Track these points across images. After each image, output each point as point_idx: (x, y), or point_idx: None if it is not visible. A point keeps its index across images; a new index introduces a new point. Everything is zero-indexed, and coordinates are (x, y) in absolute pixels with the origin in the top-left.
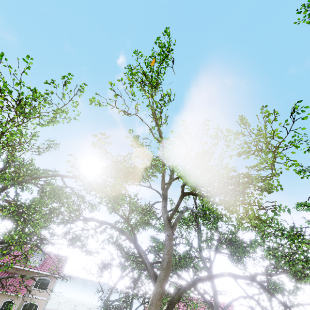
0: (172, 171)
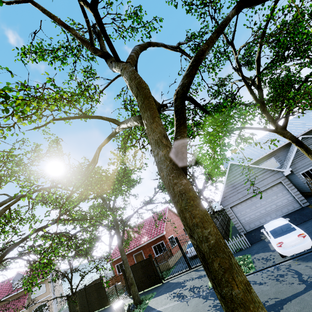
0: None
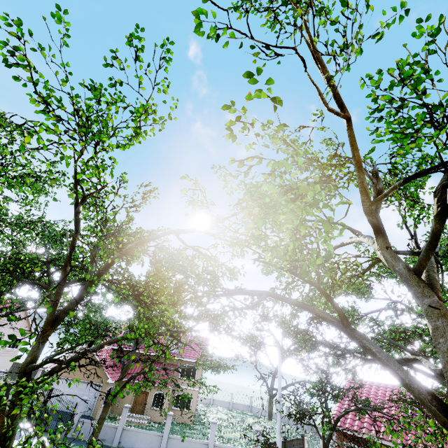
0: (375, 177)
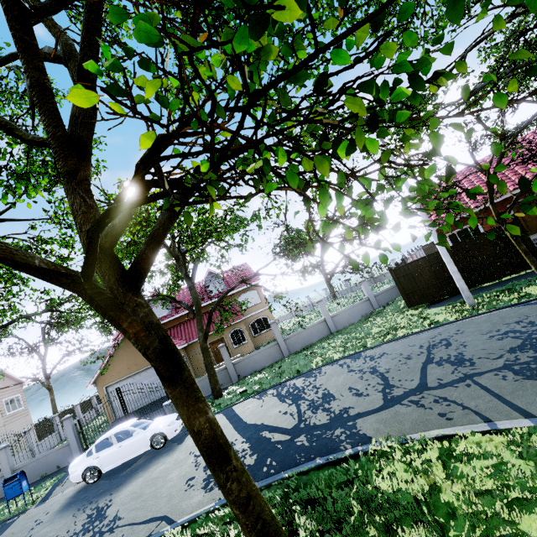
0: None
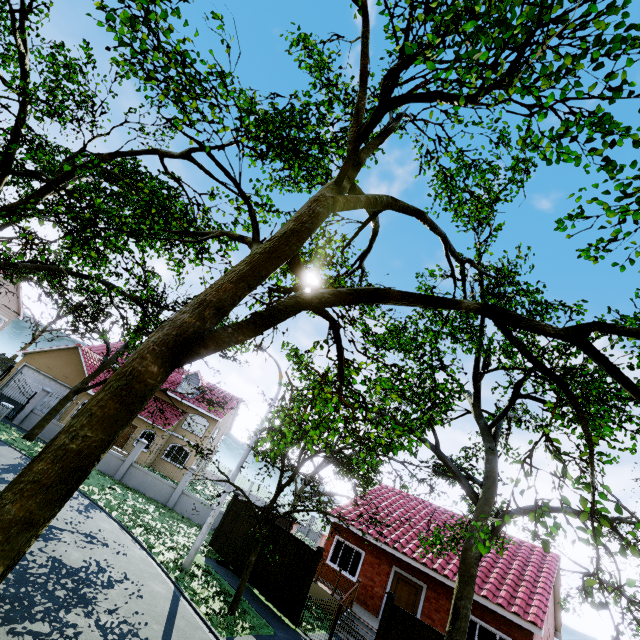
0: (395, 118)
